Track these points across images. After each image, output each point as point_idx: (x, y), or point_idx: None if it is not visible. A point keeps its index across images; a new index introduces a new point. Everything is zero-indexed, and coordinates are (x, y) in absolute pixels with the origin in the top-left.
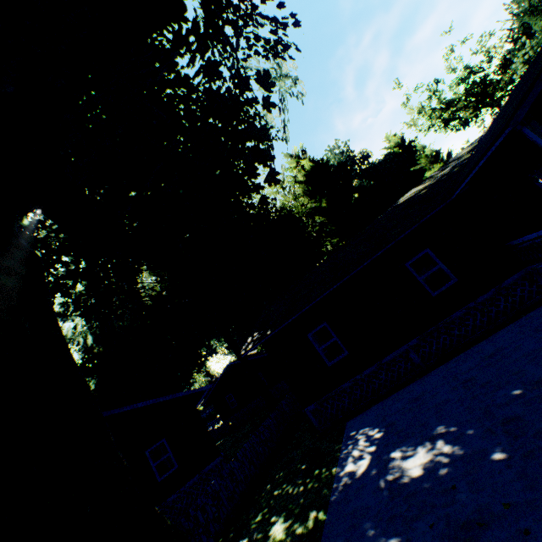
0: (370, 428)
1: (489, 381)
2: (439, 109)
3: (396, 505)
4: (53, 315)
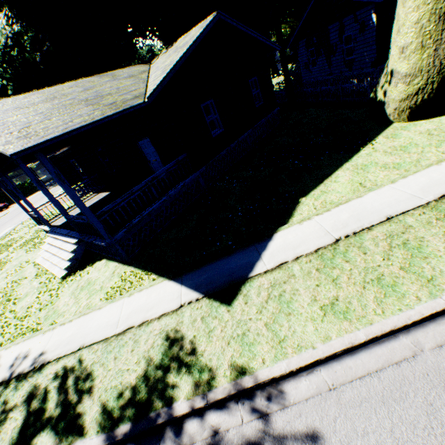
0: None
1: None
2: None
3: None
4: None
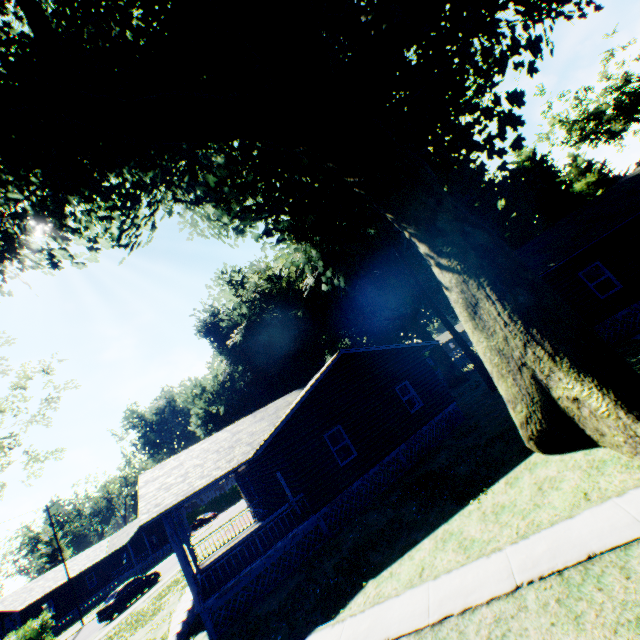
0: None
1: None
2: (582, 121)
3: None
4: None
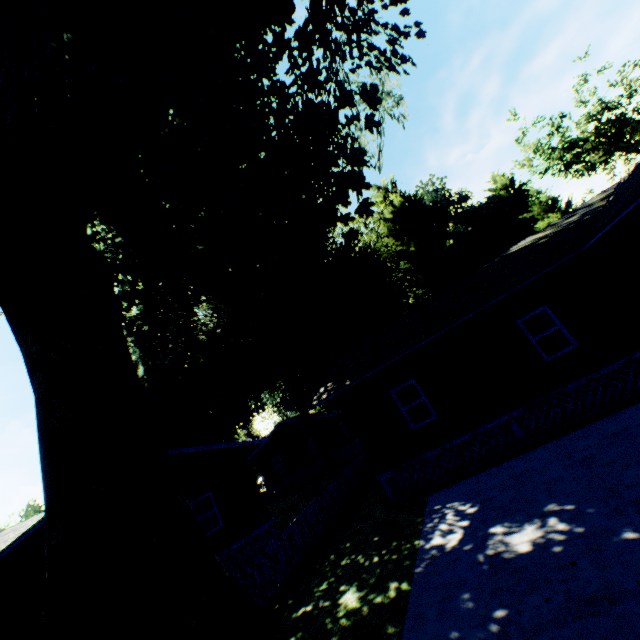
0: (460, 502)
1: (613, 460)
2: (560, 149)
3: (501, 578)
4: (122, 332)
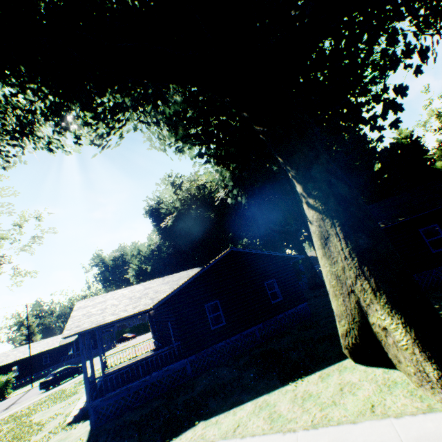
0: None
1: None
2: None
3: None
4: None
